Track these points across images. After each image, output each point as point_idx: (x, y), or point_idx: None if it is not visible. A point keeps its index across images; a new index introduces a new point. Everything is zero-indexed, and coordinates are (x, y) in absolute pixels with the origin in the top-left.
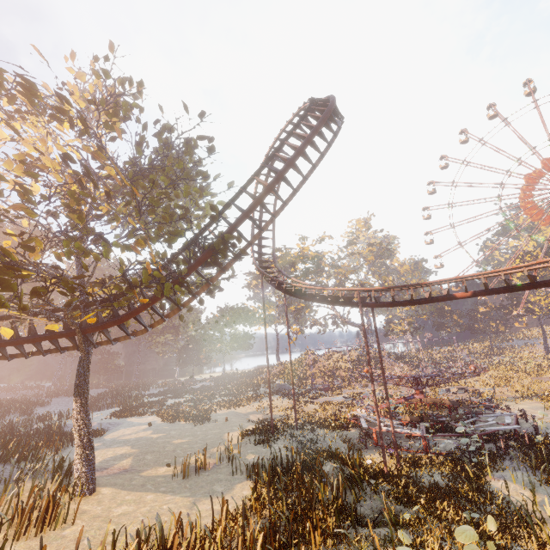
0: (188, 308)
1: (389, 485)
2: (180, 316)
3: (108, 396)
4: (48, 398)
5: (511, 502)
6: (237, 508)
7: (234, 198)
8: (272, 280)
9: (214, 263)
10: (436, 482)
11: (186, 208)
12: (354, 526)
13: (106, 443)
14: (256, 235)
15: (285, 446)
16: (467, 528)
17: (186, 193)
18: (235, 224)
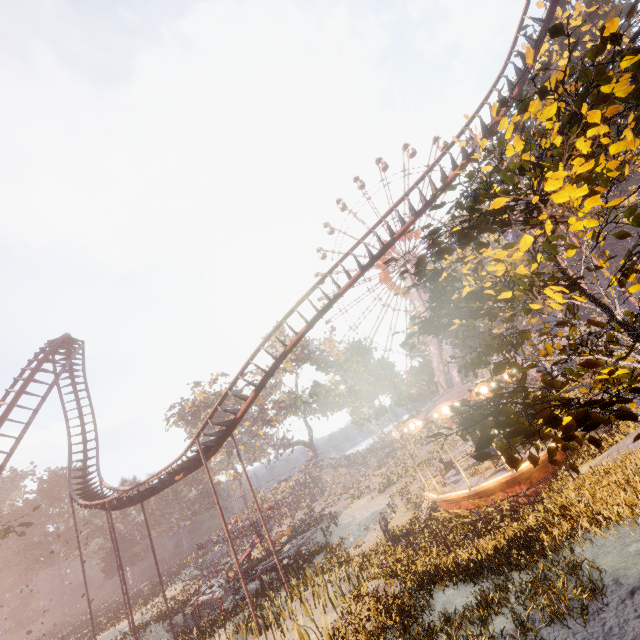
0: None
1: None
2: None
3: None
4: None
5: None
6: None
7: None
8: (84, 492)
9: None
10: None
11: None
12: None
13: None
14: None
15: None
16: None
17: None
18: None
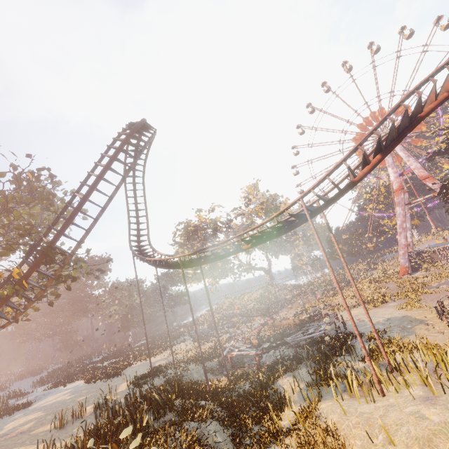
0: (56, 295)
1: (179, 402)
2: (50, 303)
3: (60, 370)
4: (15, 381)
5: (271, 394)
6: (61, 445)
7: (63, 211)
8: (142, 256)
9: (50, 262)
10: (243, 389)
11: (31, 224)
12: (132, 439)
13: (28, 412)
14: (85, 234)
15: (154, 384)
16: (129, 427)
17: (17, 217)
18: (59, 232)
